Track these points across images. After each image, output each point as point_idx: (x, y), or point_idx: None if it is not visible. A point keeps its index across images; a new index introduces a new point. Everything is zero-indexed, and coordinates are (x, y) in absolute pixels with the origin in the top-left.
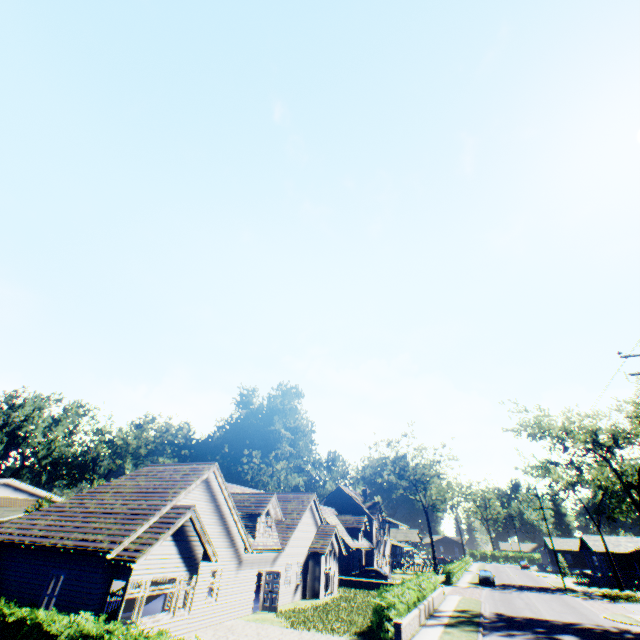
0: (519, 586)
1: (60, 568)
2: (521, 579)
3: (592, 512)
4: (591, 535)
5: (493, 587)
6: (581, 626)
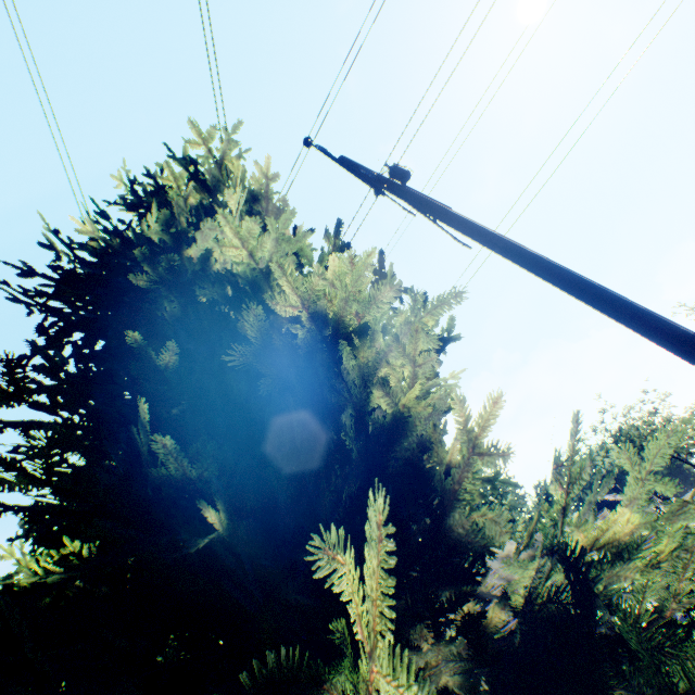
0: None
1: None
2: None
3: None
4: None
5: None
6: None
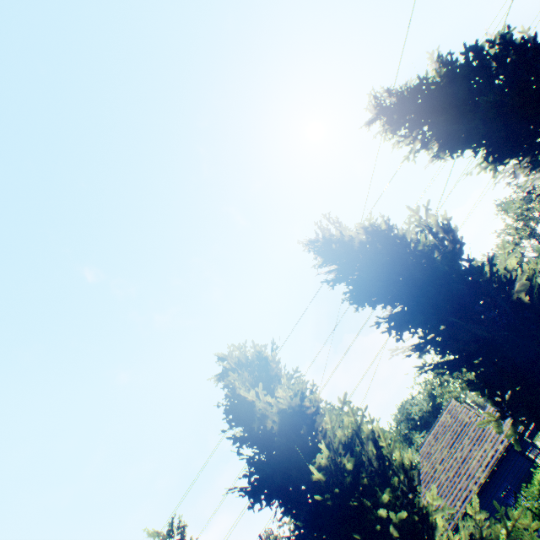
0: None
1: (499, 487)
2: None
3: None
4: None
5: None
6: None
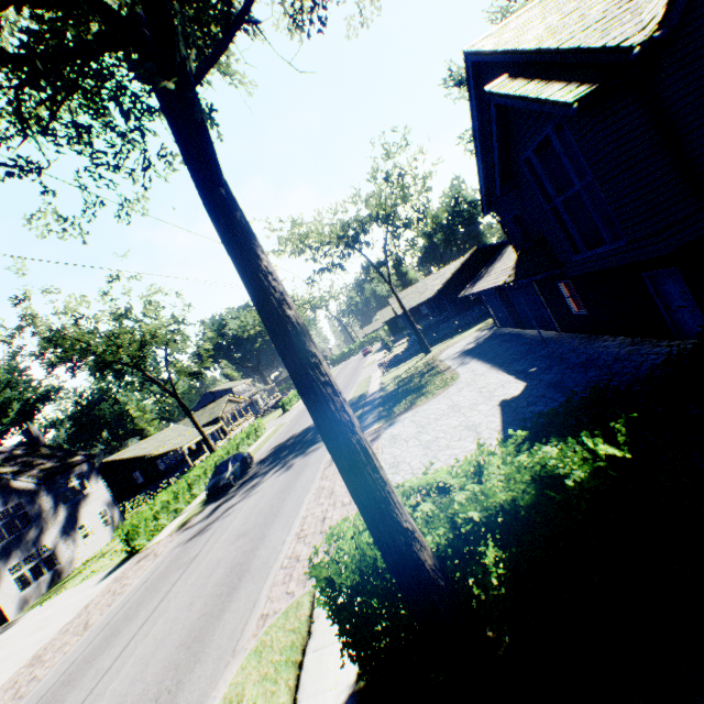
0: (289, 445)
1: None
2: None
3: (377, 267)
4: (399, 294)
5: (228, 494)
6: None
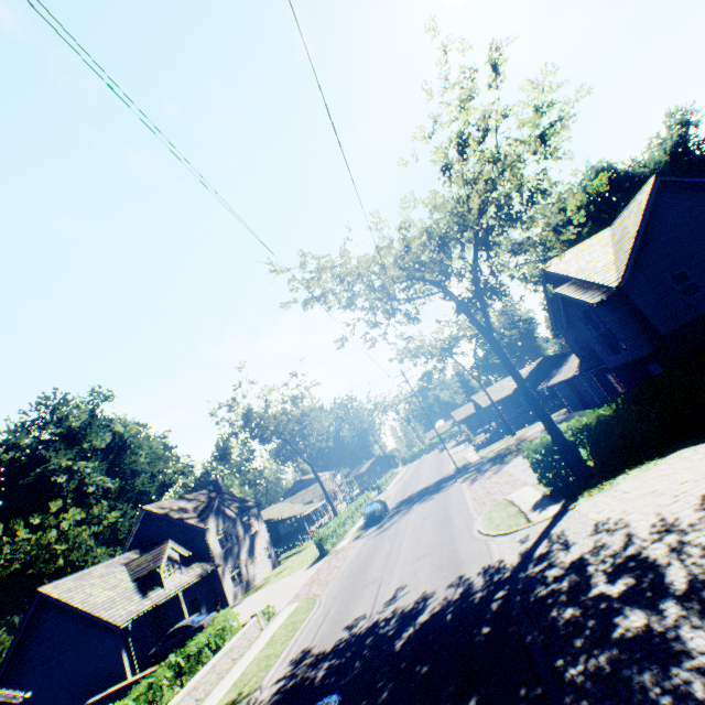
0: (415, 496)
1: None
2: (428, 476)
3: (470, 369)
4: (480, 392)
5: (381, 522)
6: (424, 620)
